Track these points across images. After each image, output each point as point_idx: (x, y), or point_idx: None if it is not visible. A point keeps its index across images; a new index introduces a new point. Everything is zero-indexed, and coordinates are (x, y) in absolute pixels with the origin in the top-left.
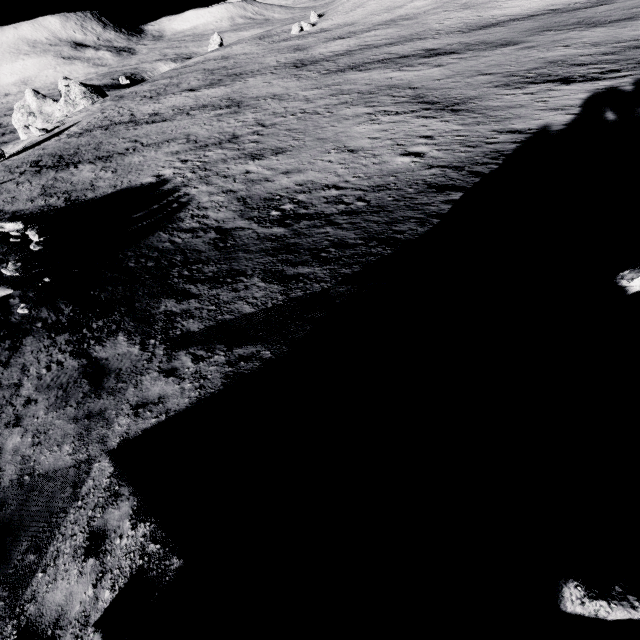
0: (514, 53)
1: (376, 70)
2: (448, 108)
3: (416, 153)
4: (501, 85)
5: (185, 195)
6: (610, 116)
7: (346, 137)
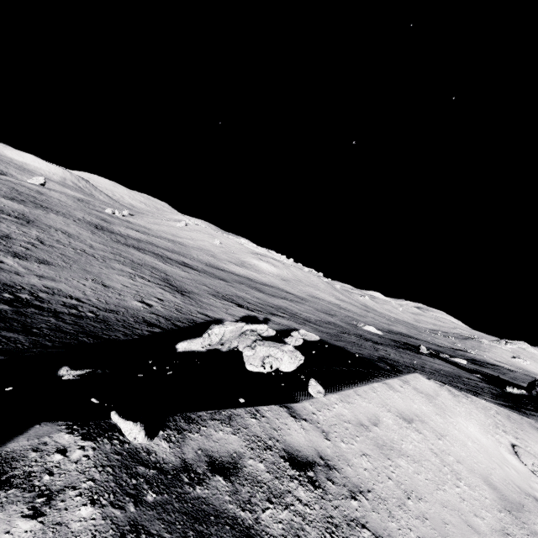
0: (224, 285)
1: (150, 256)
2: (180, 291)
3: (148, 303)
4: (212, 294)
5: None
6: None
7: (107, 277)
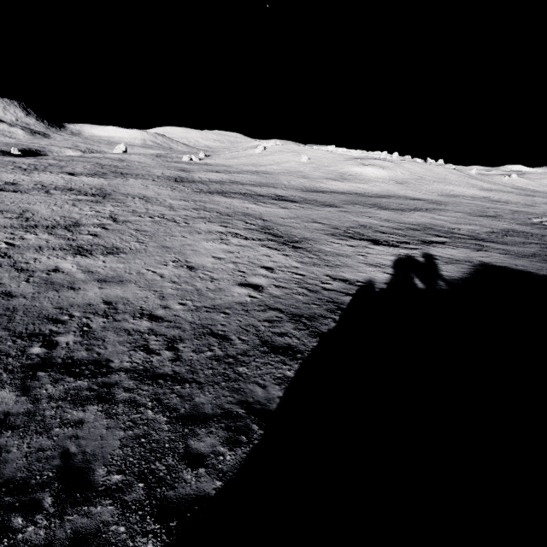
0: (337, 213)
1: (237, 199)
2: (289, 243)
3: (255, 285)
4: (330, 234)
5: None
6: (419, 283)
7: (191, 251)
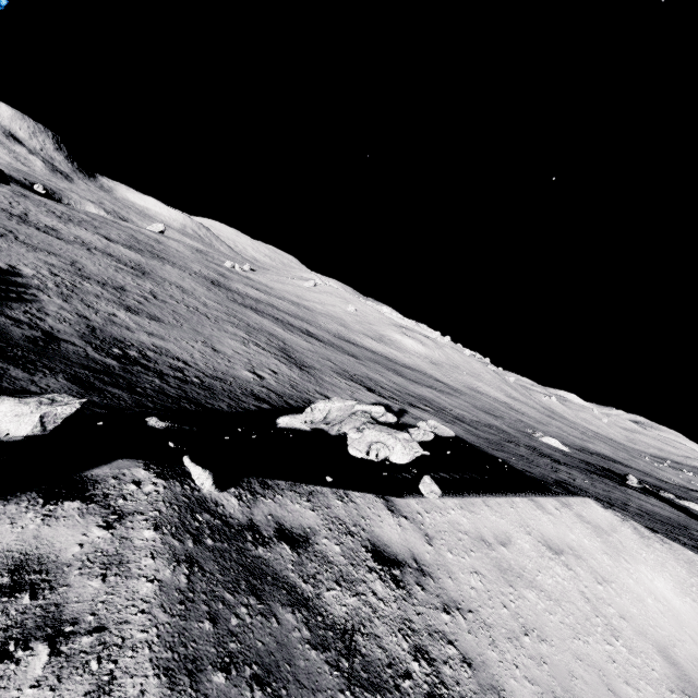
0: (354, 362)
1: (268, 320)
2: (298, 365)
3: (260, 375)
4: (337, 372)
5: (33, 295)
6: None
7: (218, 341)
